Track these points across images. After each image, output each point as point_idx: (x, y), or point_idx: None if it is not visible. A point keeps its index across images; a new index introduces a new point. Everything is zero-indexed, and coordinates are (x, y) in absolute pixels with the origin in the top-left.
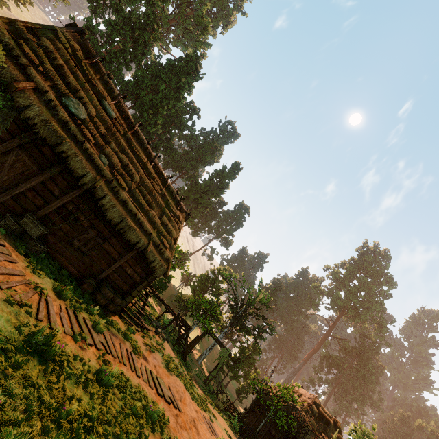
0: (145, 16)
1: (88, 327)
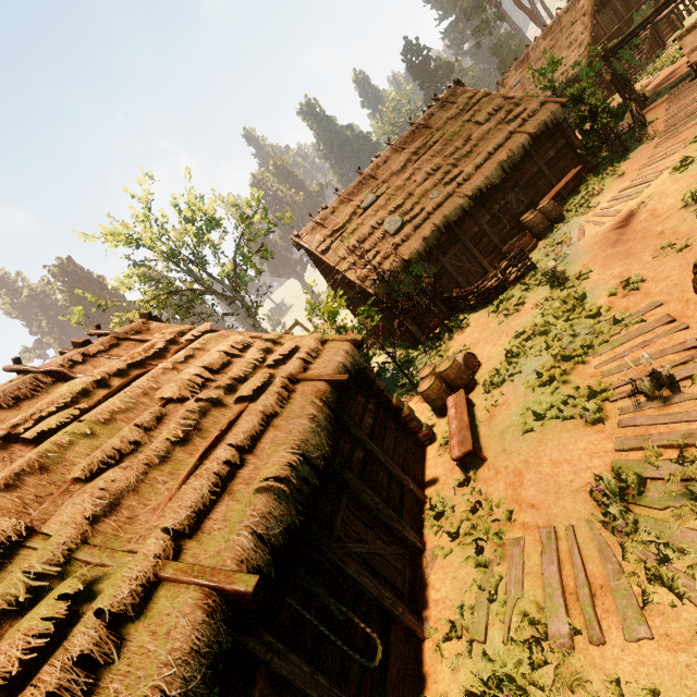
0: None
1: None
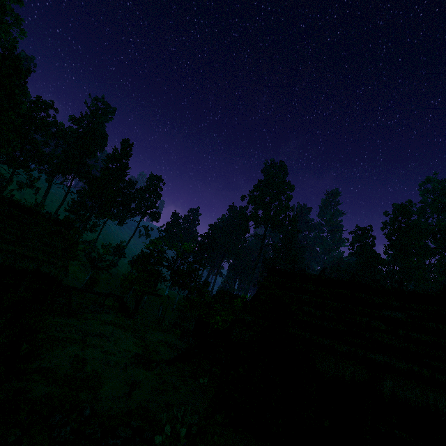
0: None
1: None
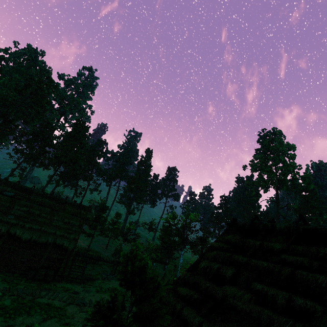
0: (40, 125)
1: (17, 290)
